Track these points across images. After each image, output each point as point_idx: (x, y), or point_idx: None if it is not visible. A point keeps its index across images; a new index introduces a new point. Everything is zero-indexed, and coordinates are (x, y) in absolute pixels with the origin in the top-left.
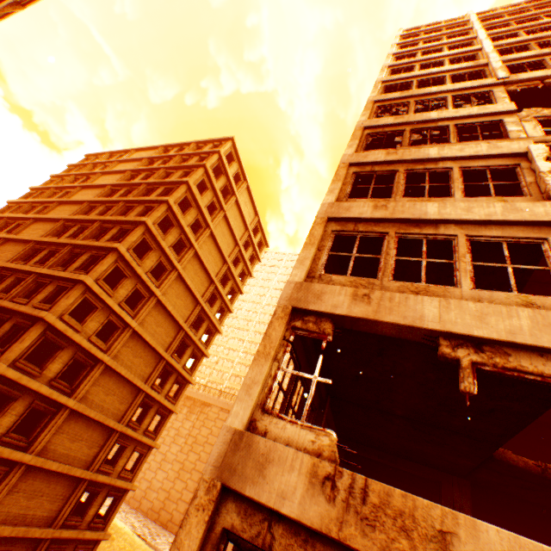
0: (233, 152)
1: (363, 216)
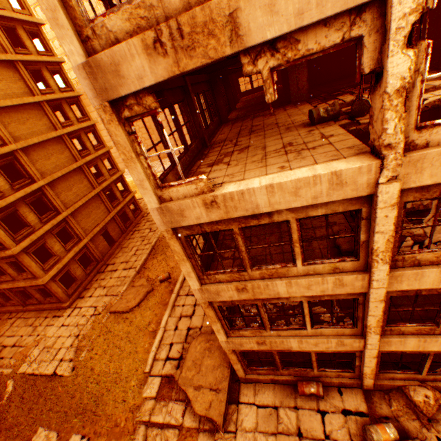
0: None
1: None
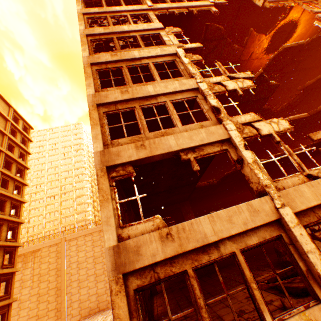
0: None
1: (118, 99)
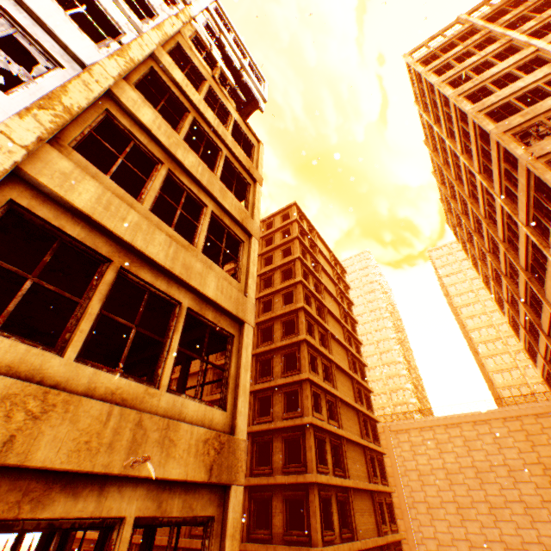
0: (299, 213)
1: None
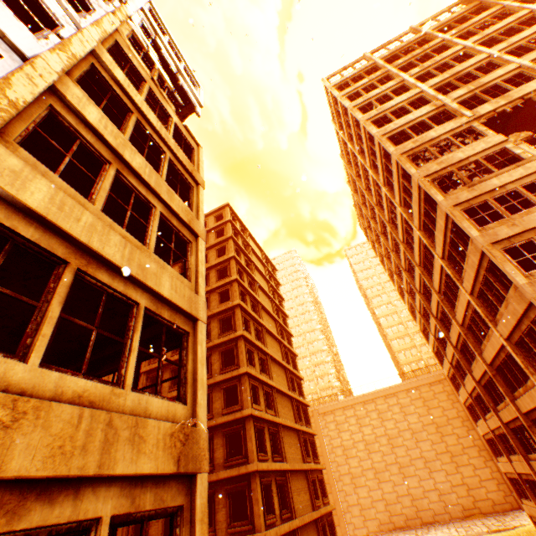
0: (232, 214)
1: (510, 235)
